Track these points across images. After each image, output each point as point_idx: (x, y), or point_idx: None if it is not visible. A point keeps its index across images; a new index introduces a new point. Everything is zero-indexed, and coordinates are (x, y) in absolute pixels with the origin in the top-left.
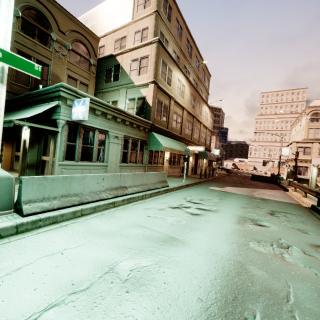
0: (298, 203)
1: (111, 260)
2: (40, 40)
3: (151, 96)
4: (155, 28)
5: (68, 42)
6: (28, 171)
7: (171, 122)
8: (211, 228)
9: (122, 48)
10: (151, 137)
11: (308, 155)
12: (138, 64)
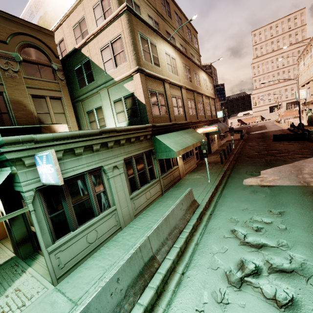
0: None
1: None
2: None
3: (140, 90)
4: None
5: (15, 52)
6: (22, 249)
7: (173, 111)
8: None
9: (84, 35)
10: (156, 143)
11: None
12: (111, 51)
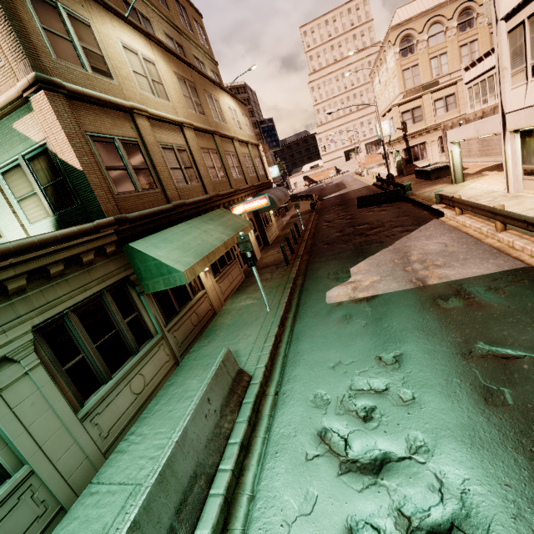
0: (517, 261)
1: None
2: None
3: (60, 136)
4: None
5: None
6: None
7: (170, 179)
8: None
9: None
10: (135, 259)
11: (421, 122)
12: None
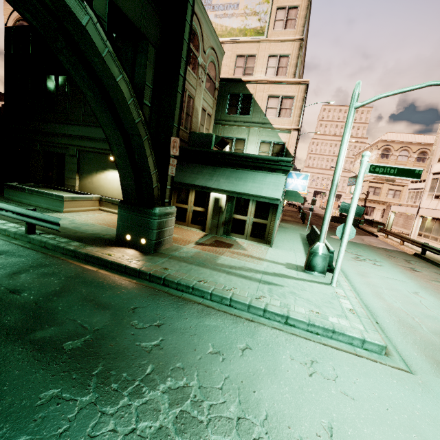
0: (403, 251)
1: (406, 292)
2: (192, 67)
3: (293, 144)
4: (298, 61)
5: (206, 64)
6: (221, 229)
7: None
8: (403, 274)
9: (248, 70)
10: None
11: (377, 196)
12: (279, 103)
